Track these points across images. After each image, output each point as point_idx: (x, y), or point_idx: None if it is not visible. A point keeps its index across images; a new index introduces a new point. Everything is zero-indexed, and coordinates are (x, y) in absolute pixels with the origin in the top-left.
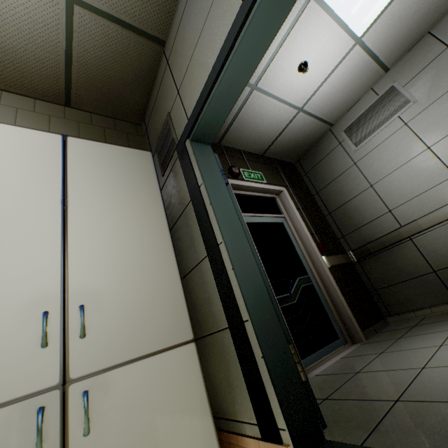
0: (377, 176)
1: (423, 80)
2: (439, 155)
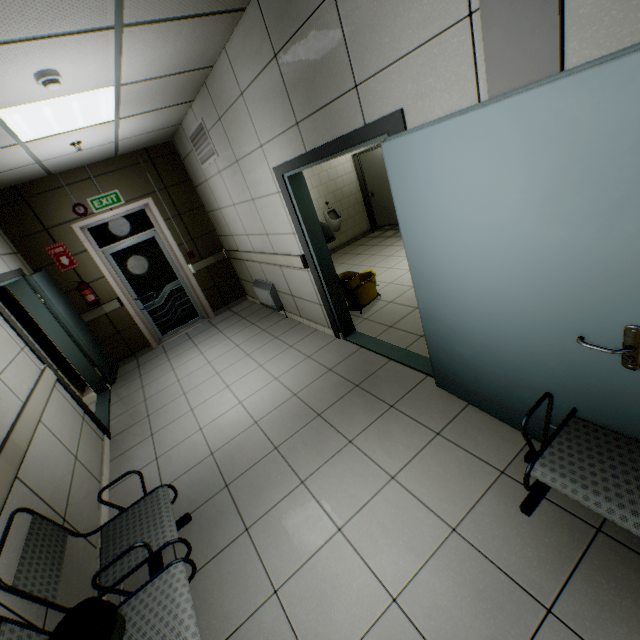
0: (220, 204)
1: (217, 139)
2: (239, 215)
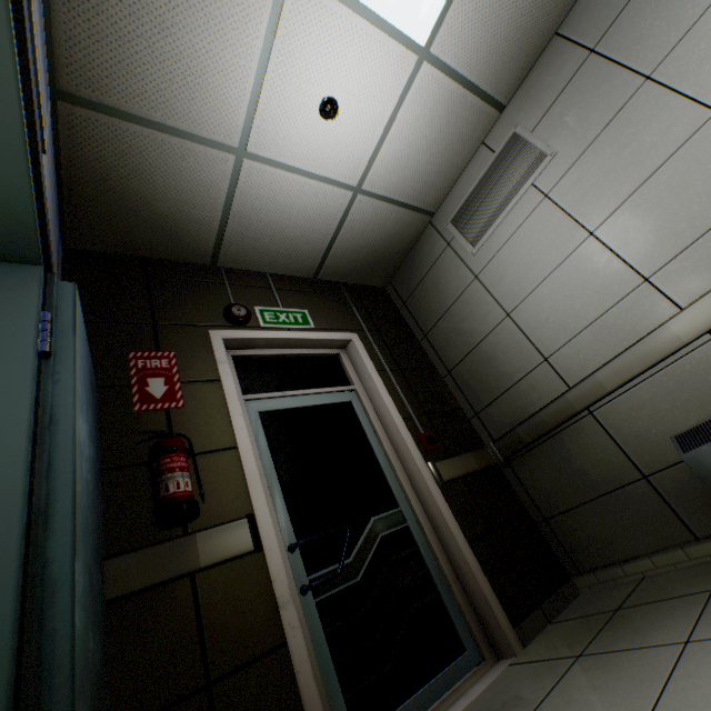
0: (515, 295)
1: (562, 114)
2: (611, 244)
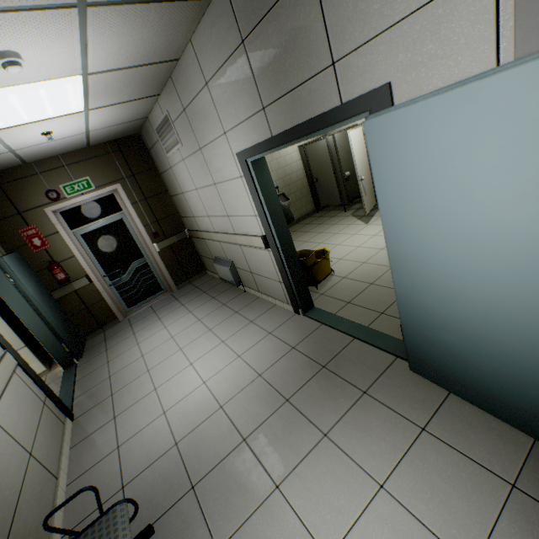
0: (183, 188)
1: (181, 129)
2: (201, 198)
